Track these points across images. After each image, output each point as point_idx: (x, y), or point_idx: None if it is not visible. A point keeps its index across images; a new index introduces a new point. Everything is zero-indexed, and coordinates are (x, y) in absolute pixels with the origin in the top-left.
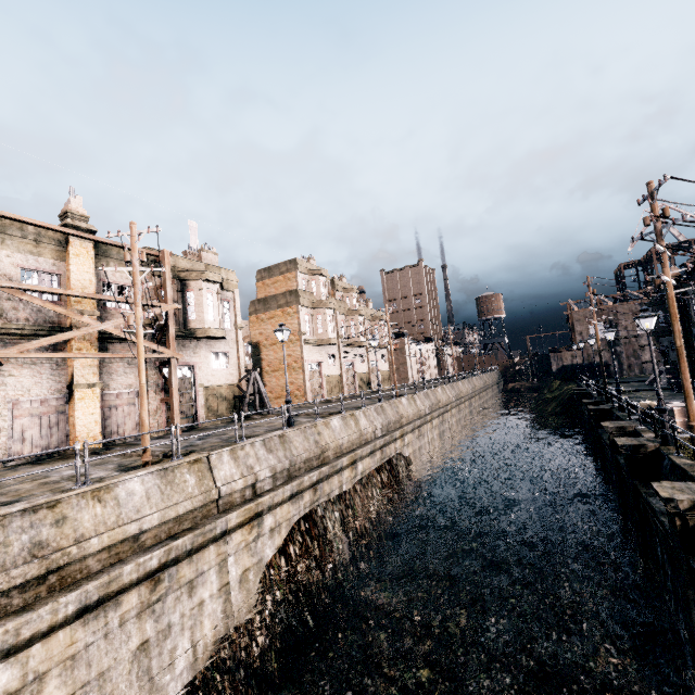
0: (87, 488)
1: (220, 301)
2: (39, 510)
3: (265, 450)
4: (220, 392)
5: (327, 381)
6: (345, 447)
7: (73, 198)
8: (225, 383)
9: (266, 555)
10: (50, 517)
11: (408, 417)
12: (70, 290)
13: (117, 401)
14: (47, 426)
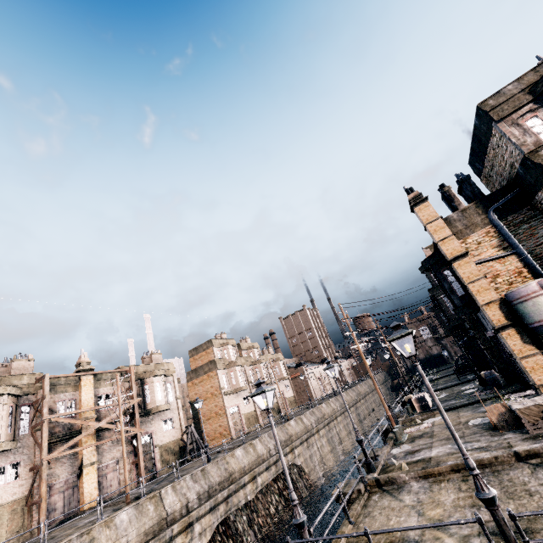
0: (103, 520)
1: (165, 384)
2: (83, 536)
3: (193, 481)
4: (170, 447)
5: (245, 418)
6: (247, 468)
7: (83, 354)
8: (172, 440)
9: None
10: (88, 538)
11: (297, 434)
12: (83, 409)
13: (107, 470)
14: (67, 497)
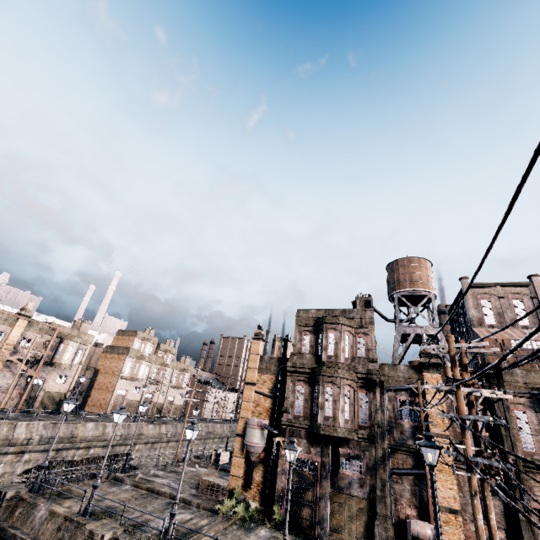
0: None
1: (78, 349)
2: None
3: (43, 427)
4: (53, 395)
5: (127, 403)
6: (89, 439)
7: (30, 303)
8: (58, 391)
9: (17, 471)
10: None
11: (148, 435)
12: (6, 342)
13: None
14: None
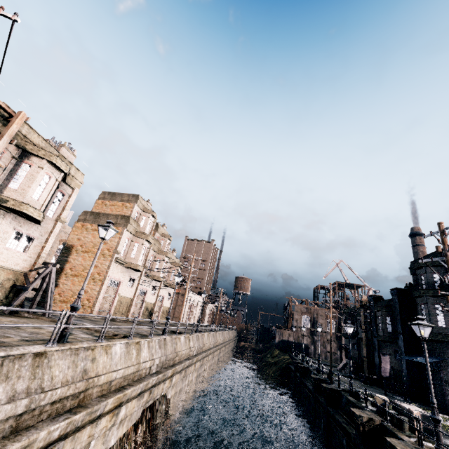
0: None
1: (56, 189)
2: None
3: None
4: None
5: (119, 300)
6: (116, 383)
7: None
8: (10, 267)
9: None
10: None
11: (181, 356)
12: None
13: None
14: None
